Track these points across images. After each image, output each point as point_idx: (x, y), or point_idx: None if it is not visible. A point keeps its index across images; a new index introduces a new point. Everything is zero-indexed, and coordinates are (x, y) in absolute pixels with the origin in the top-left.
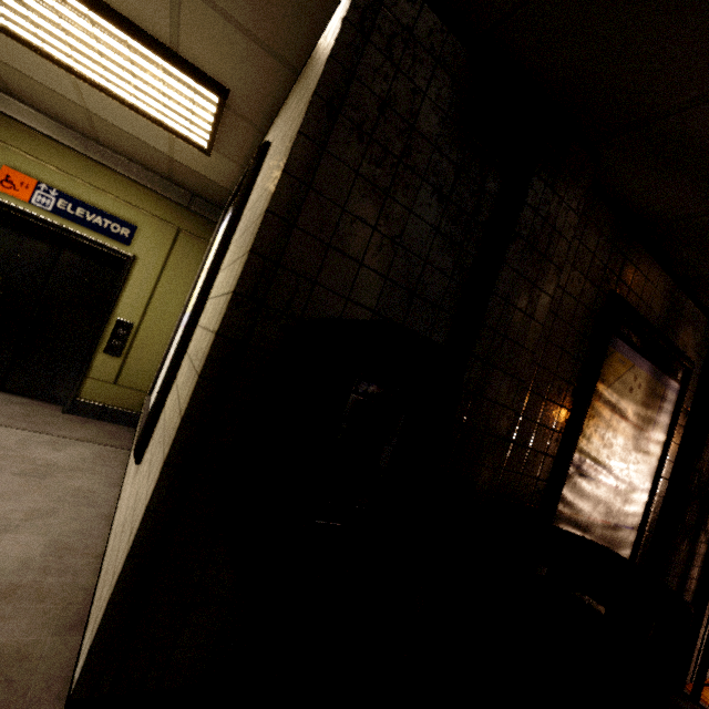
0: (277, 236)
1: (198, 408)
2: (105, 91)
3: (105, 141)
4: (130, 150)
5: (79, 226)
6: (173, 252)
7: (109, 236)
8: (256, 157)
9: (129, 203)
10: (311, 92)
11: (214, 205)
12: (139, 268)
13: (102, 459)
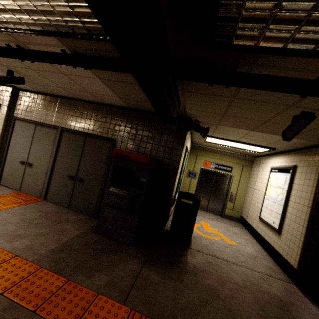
0: (317, 198)
1: (309, 226)
2: (237, 148)
3: (224, 149)
4: (231, 150)
5: (219, 170)
6: (242, 171)
7: (226, 171)
8: (293, 169)
9: (229, 161)
10: (318, 172)
11: (251, 156)
12: (234, 178)
13: (242, 231)
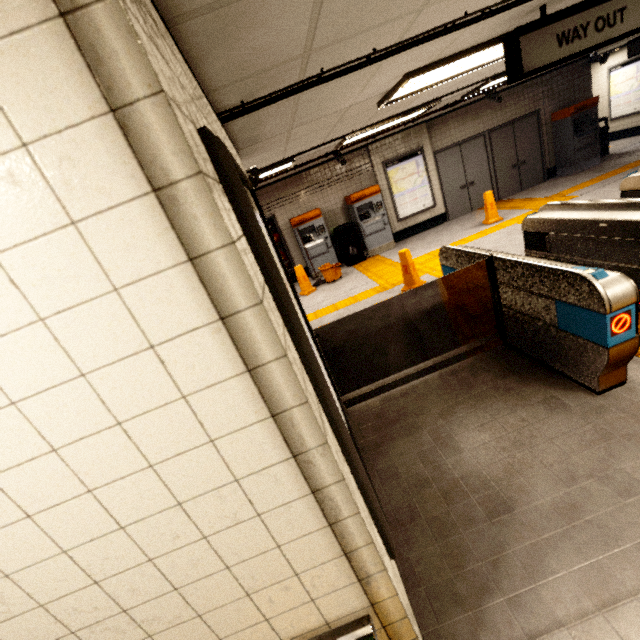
0: None
1: None
2: None
3: None
4: None
5: None
6: None
7: None
8: None
9: None
10: None
11: None
12: None
13: None
